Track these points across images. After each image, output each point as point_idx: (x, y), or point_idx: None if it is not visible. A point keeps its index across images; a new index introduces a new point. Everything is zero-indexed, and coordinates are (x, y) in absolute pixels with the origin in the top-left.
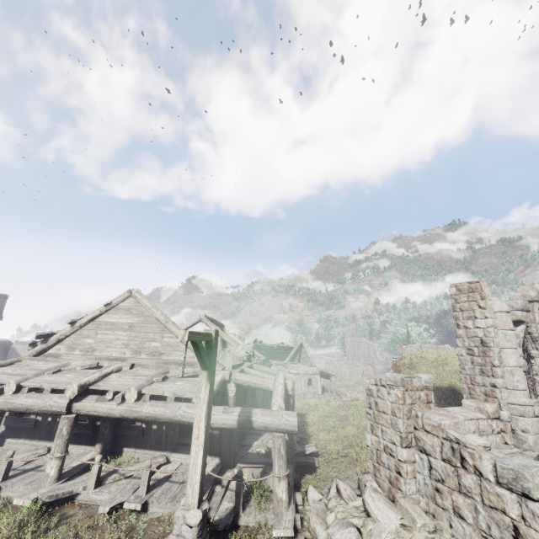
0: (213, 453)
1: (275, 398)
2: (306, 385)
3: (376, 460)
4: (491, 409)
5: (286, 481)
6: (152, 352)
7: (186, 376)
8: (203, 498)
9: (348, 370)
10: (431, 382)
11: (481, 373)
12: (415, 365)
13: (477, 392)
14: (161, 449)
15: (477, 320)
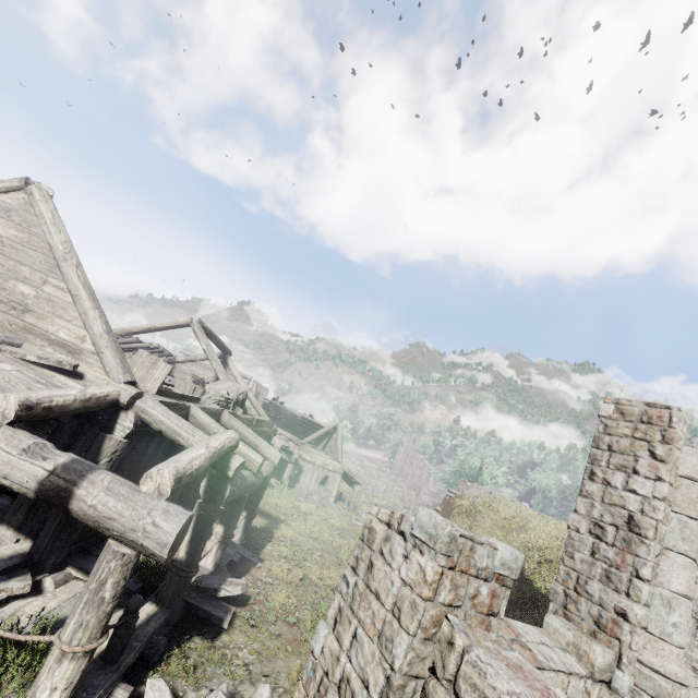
0: (26, 529)
1: (158, 467)
2: (317, 482)
3: (312, 696)
4: (602, 661)
5: (81, 665)
6: (13, 301)
7: (43, 365)
8: None
9: (384, 486)
10: (515, 569)
11: (604, 579)
12: (477, 513)
13: (582, 612)
14: None
15: (636, 477)
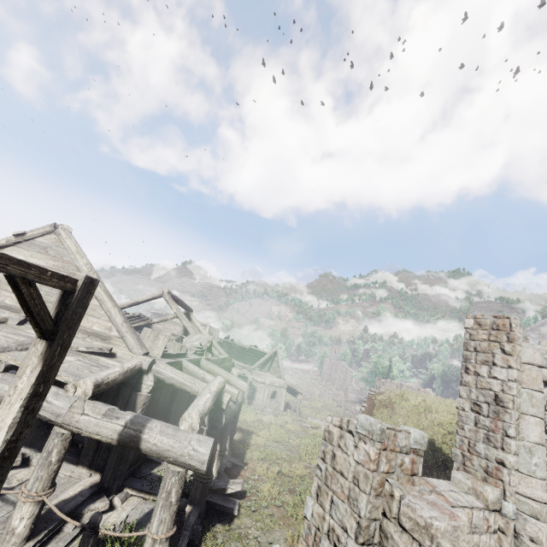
0: (94, 466)
1: (189, 412)
2: (269, 397)
3: (311, 544)
4: (492, 496)
5: (165, 546)
6: None
7: (89, 352)
8: (27, 545)
9: (319, 391)
10: (423, 444)
11: (486, 440)
12: (394, 404)
13: (475, 465)
14: (25, 443)
15: (495, 368)
